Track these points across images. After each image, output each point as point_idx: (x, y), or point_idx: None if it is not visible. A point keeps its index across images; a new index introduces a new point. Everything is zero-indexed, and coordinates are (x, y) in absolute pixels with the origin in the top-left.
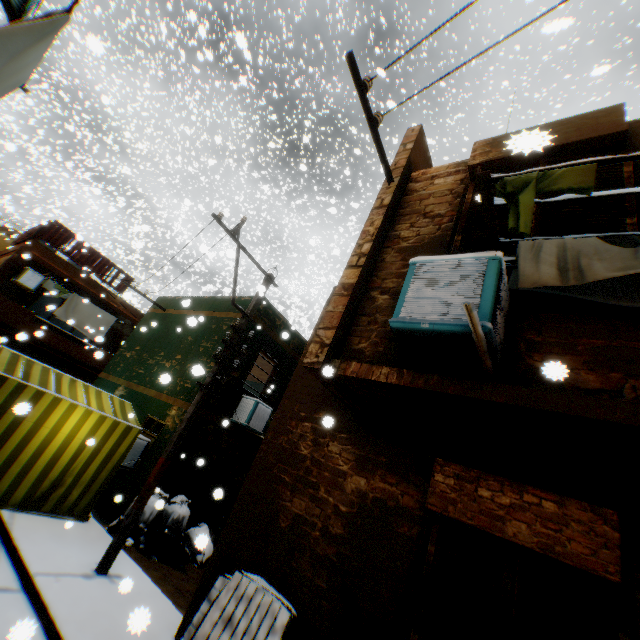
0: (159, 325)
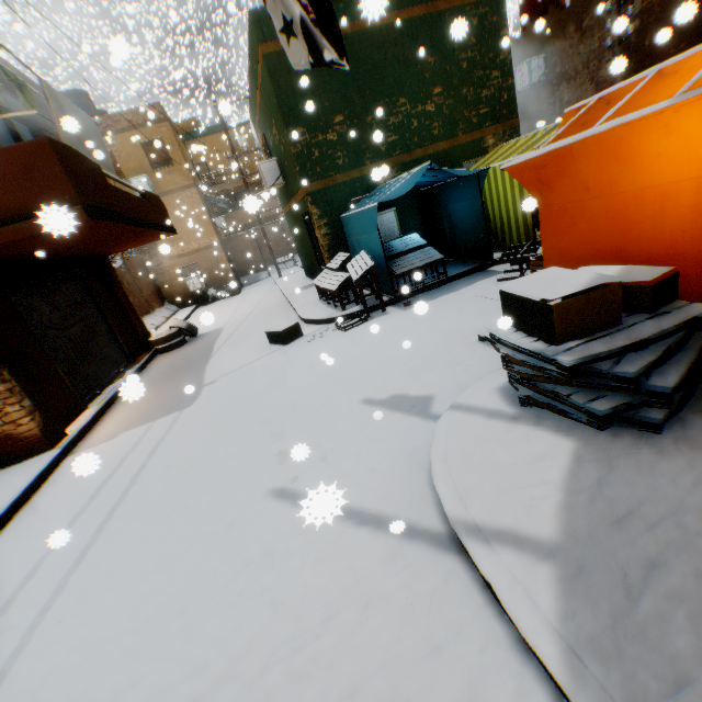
0: None
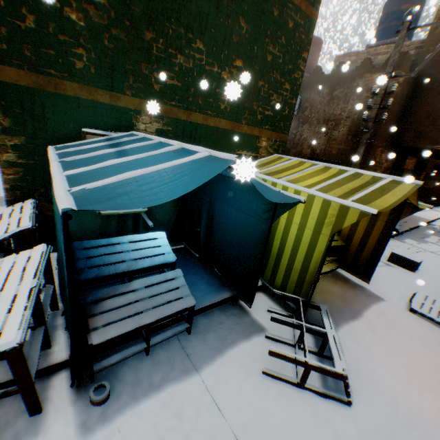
0: None
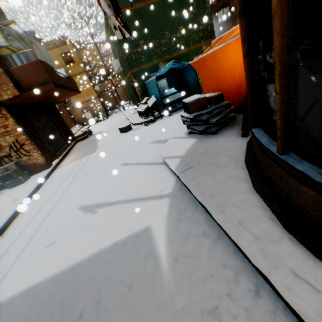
0: (140, 21)
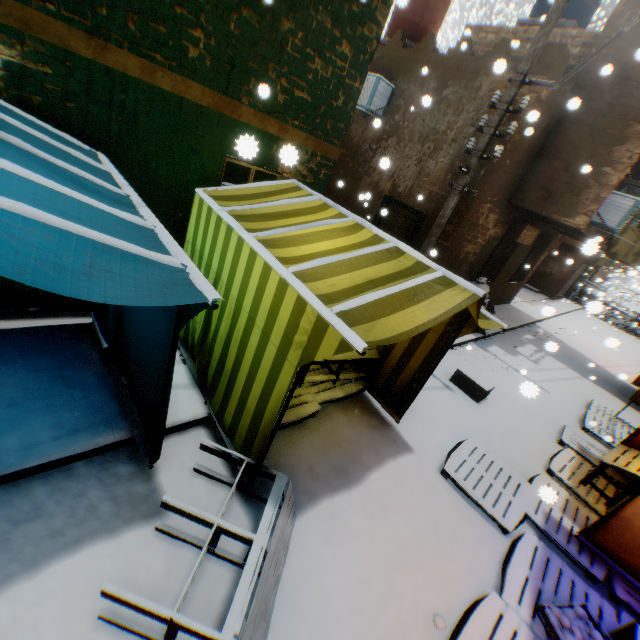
0: None
